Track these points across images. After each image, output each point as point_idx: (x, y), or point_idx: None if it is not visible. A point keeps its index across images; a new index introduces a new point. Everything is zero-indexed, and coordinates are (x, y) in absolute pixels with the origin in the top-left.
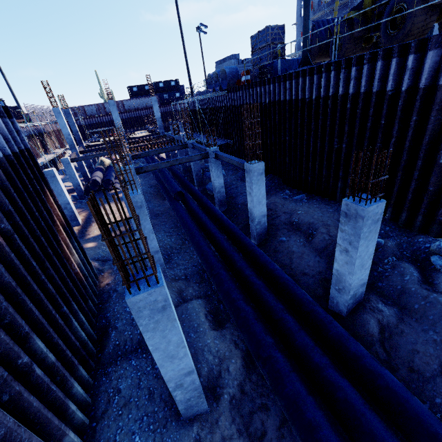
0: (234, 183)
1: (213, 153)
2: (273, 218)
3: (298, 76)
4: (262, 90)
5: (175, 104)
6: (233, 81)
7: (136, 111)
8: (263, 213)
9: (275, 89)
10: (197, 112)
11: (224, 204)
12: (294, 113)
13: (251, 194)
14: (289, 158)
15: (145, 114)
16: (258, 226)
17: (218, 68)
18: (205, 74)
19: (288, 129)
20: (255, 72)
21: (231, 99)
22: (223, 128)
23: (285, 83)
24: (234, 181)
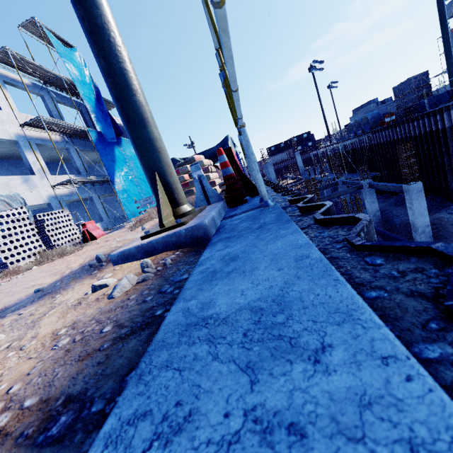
0: (387, 208)
1: (367, 184)
2: (439, 230)
3: (448, 109)
4: (410, 126)
5: (308, 152)
6: (375, 123)
7: (275, 165)
8: (426, 224)
9: (425, 123)
10: (337, 155)
11: (380, 225)
12: (449, 138)
13: (412, 208)
14: (451, 177)
15: (282, 166)
16: (422, 235)
17: (355, 114)
18: (338, 120)
19: (444, 152)
20: (400, 113)
21: (375, 139)
22: (368, 163)
23: (435, 117)
24: (387, 207)
